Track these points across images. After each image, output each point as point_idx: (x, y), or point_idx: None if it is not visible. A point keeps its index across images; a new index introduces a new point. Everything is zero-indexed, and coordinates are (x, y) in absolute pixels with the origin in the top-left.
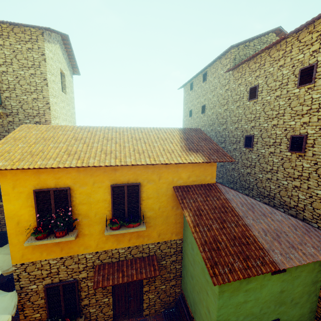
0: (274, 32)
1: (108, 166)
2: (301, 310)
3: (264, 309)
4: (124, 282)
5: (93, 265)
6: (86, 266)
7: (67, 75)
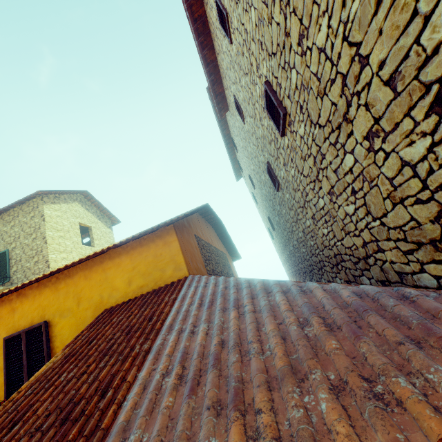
0: None
1: None
2: None
3: None
4: None
5: None
6: None
7: (97, 228)
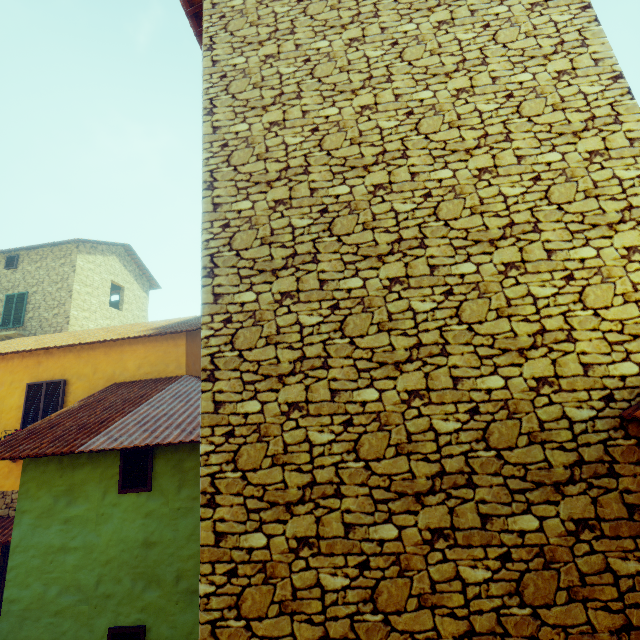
0: None
1: (17, 353)
2: None
3: (105, 582)
4: None
5: None
6: None
7: (131, 289)
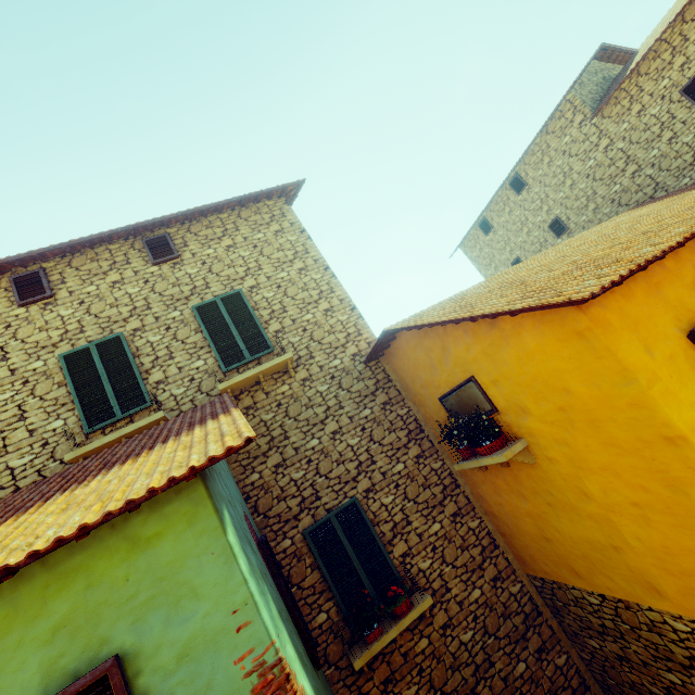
0: (593, 59)
1: None
2: None
3: None
4: None
5: None
6: None
7: None
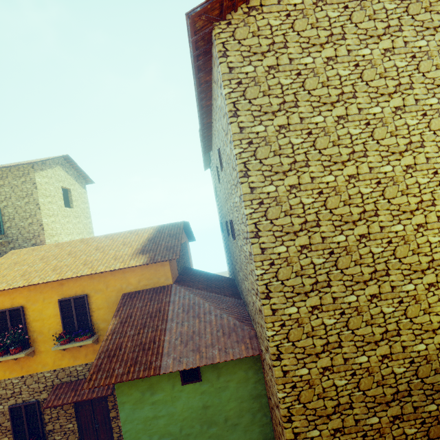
0: None
1: (46, 283)
2: (246, 435)
3: (185, 428)
4: (73, 401)
5: (53, 384)
6: (46, 385)
7: (75, 189)
